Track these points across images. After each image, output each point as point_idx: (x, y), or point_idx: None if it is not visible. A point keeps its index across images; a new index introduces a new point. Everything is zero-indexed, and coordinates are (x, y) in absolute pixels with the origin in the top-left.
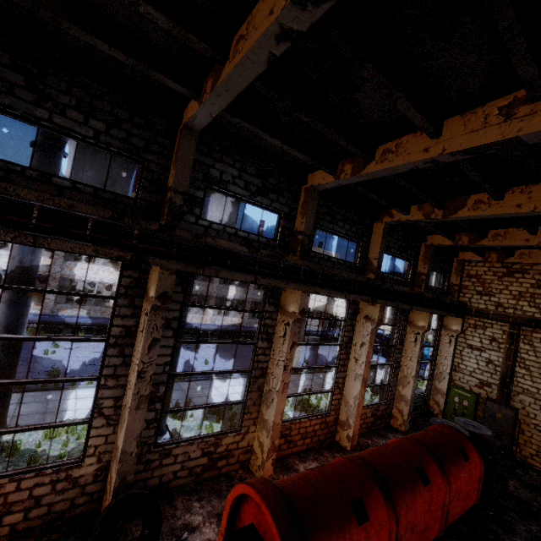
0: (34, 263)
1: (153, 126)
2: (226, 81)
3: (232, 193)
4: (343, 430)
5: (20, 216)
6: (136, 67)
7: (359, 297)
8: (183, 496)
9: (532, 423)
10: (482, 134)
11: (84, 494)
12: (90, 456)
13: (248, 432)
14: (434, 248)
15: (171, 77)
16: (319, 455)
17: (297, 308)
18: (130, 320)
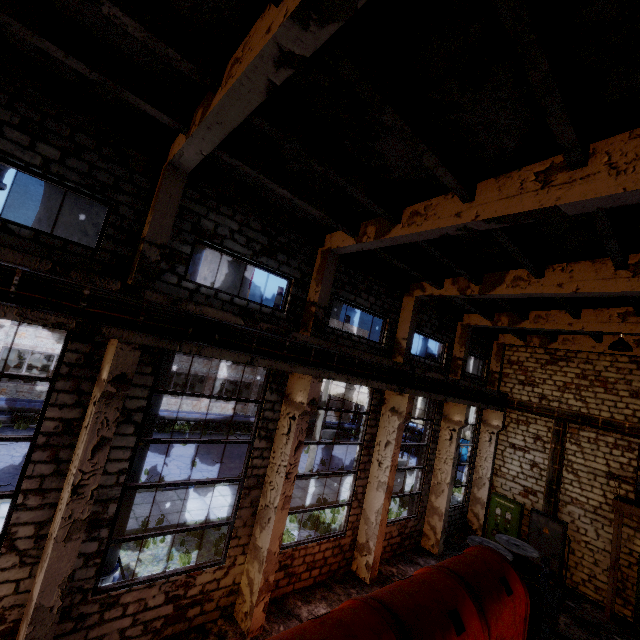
0: None
1: (128, 160)
2: (218, 111)
3: (230, 250)
4: (362, 556)
5: None
6: (103, 83)
7: (384, 384)
8: None
9: (582, 540)
10: (518, 201)
11: None
12: None
13: (235, 564)
14: (472, 329)
15: (150, 101)
16: (330, 592)
17: (306, 398)
18: (72, 411)
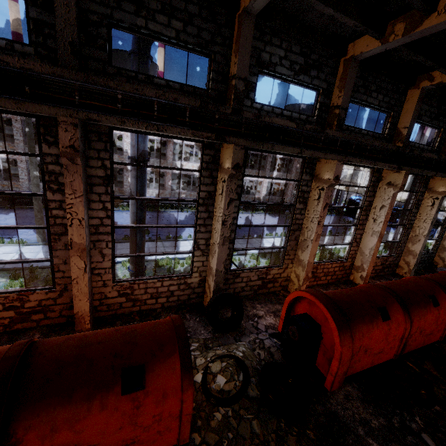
0: (145, 149)
1: (216, 17)
2: None
3: (279, 74)
4: (357, 272)
5: (148, 111)
6: None
7: (387, 164)
8: (248, 301)
9: None
10: None
11: (194, 293)
12: (195, 272)
13: (287, 268)
14: None
15: None
16: (338, 287)
17: (332, 175)
18: (211, 187)
